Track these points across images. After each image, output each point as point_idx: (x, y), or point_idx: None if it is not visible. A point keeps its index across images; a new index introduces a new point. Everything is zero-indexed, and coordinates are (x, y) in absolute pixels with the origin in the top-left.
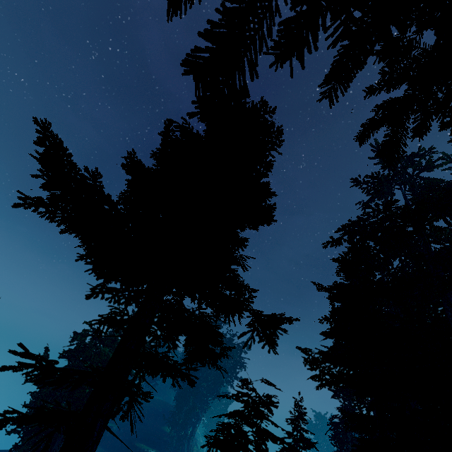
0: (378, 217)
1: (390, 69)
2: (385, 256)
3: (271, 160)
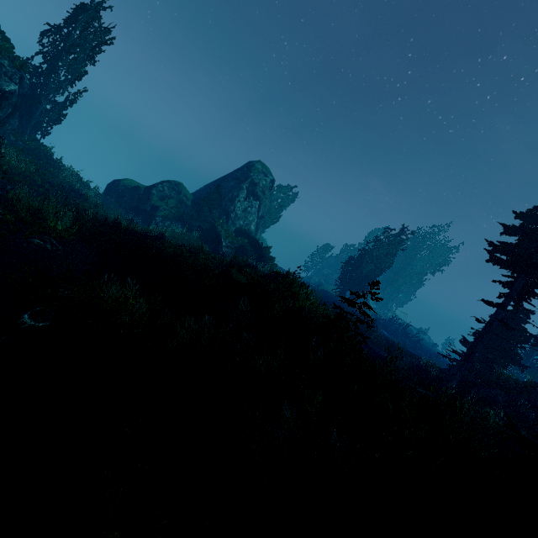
0: None
1: None
2: None
3: None
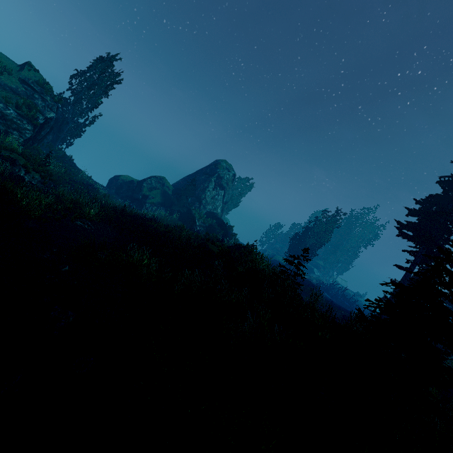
0: None
1: None
2: None
3: None
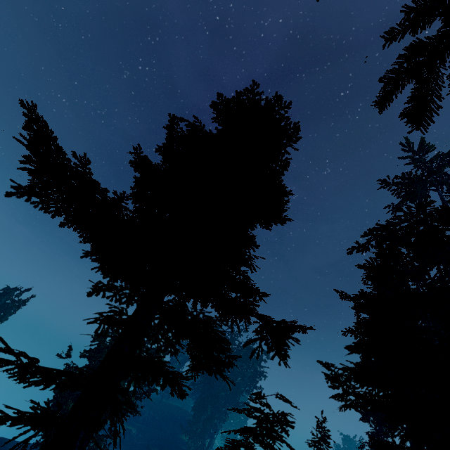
0: (410, 221)
1: (416, 4)
2: (420, 264)
3: (287, 158)
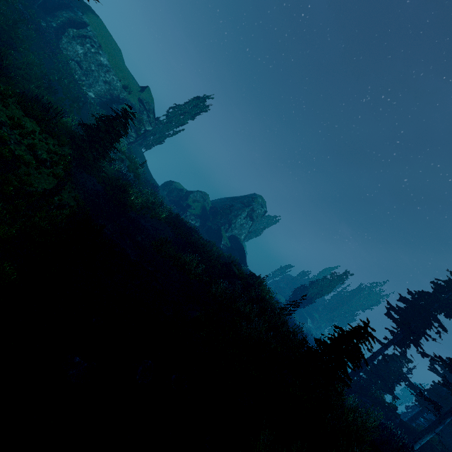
0: None
1: None
2: None
3: None
